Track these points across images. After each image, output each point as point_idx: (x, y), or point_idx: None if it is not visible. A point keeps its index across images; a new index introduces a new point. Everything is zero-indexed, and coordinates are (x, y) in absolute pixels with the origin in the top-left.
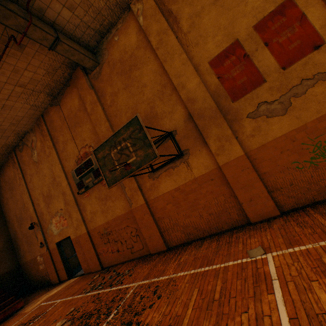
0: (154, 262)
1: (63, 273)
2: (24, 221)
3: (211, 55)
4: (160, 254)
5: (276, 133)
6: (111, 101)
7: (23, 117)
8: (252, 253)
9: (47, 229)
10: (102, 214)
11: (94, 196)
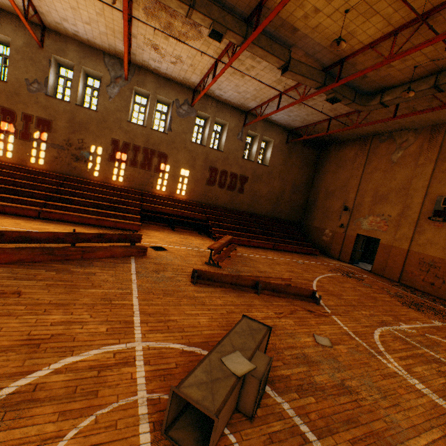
0: None
1: (346, 256)
2: (332, 197)
3: None
4: None
5: None
6: None
7: (429, 120)
8: None
9: (355, 219)
10: (441, 249)
11: None
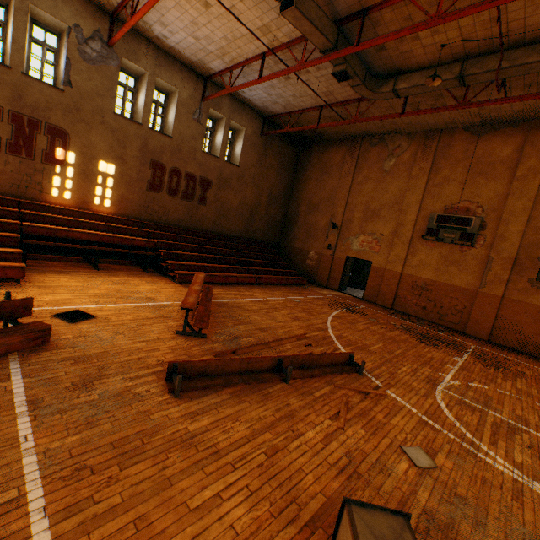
0: (476, 341)
1: (335, 283)
2: (317, 212)
3: None
4: (478, 339)
5: None
6: None
7: (426, 124)
8: None
9: (344, 238)
10: (434, 271)
11: (438, 251)
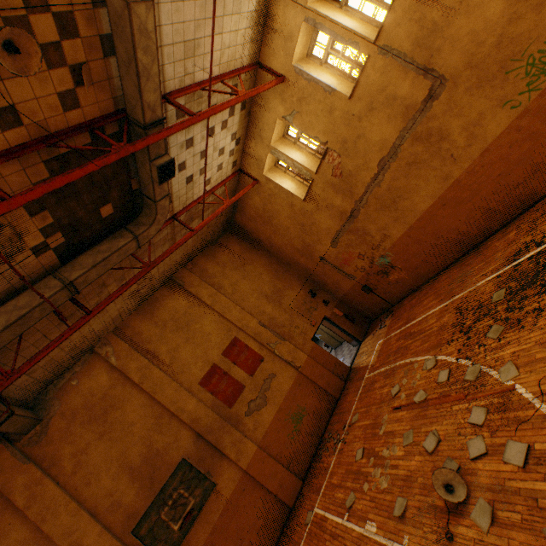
0: None
1: None
2: None
3: (199, 377)
4: None
5: (269, 419)
6: (76, 464)
7: None
8: (308, 519)
9: None
10: None
11: None
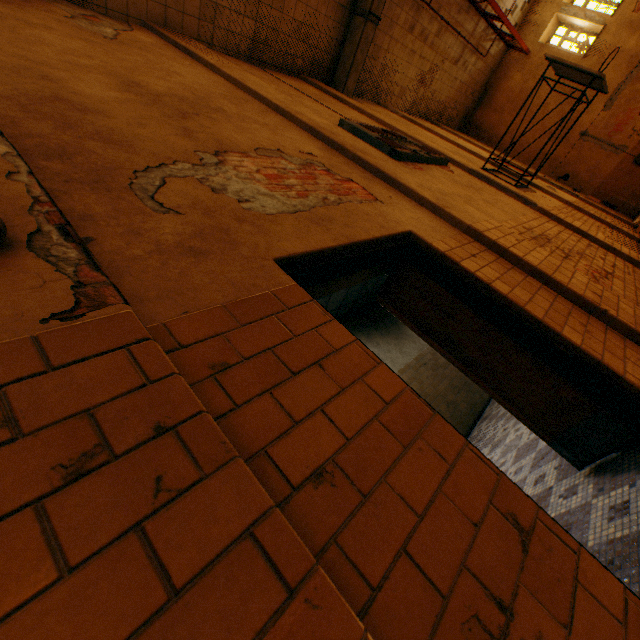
0: None
1: (595, 639)
2: None
3: None
4: None
5: None
6: None
7: None
8: None
9: (117, 170)
10: (489, 204)
11: (439, 175)
